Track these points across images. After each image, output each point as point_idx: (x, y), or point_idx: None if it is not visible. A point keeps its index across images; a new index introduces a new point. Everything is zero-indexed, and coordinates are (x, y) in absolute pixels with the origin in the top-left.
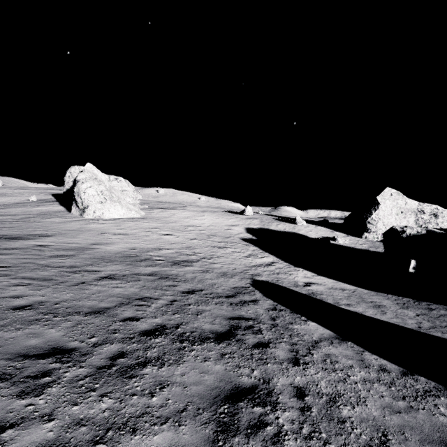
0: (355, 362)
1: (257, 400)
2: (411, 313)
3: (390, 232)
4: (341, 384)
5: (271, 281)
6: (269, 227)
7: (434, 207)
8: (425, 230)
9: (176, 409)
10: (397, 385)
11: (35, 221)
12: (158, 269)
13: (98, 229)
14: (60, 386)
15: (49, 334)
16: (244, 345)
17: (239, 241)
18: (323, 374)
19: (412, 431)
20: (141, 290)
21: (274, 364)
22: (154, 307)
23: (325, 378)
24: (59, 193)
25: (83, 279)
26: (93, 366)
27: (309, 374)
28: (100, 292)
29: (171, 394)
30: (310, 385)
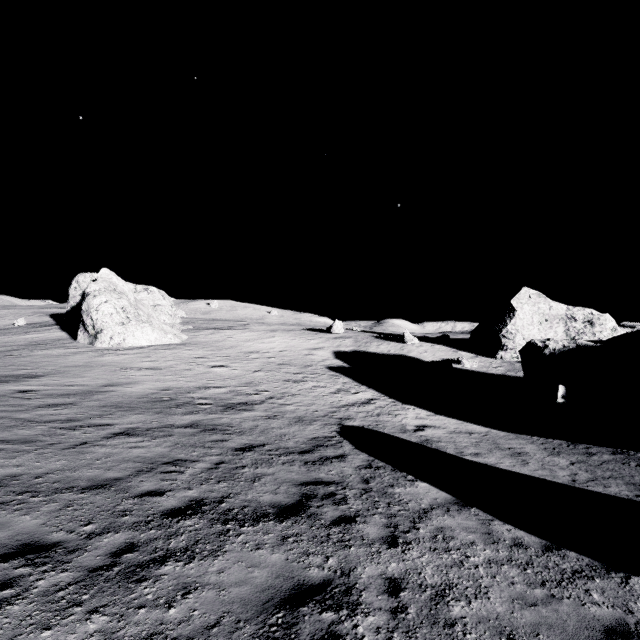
0: (479, 536)
1: (328, 602)
2: (563, 462)
3: (528, 348)
4: (456, 570)
5: (367, 426)
6: (368, 349)
7: (588, 311)
8: (574, 344)
9: (204, 624)
10: (535, 566)
11: (21, 354)
12: (202, 417)
13: (116, 363)
14: (26, 602)
15: (20, 523)
16: (318, 522)
17: (325, 371)
18: (430, 556)
19: (550, 631)
20: (172, 449)
21: (360, 547)
22: (189, 474)
23: (432, 563)
24: (61, 312)
25: (85, 438)
26: (84, 567)
27: (409, 557)
28: (109, 456)
29: (199, 603)
30: (410, 574)
